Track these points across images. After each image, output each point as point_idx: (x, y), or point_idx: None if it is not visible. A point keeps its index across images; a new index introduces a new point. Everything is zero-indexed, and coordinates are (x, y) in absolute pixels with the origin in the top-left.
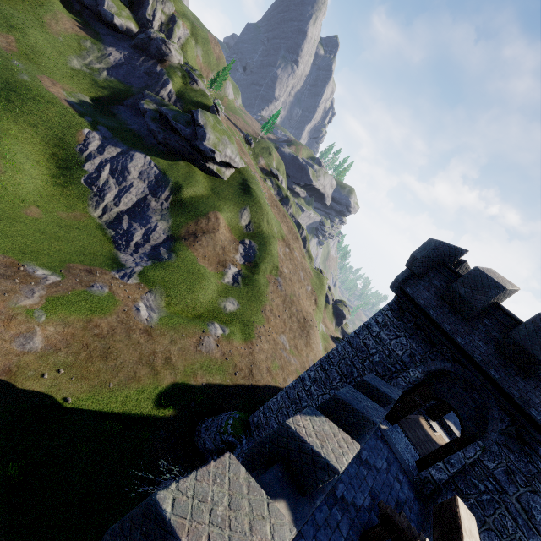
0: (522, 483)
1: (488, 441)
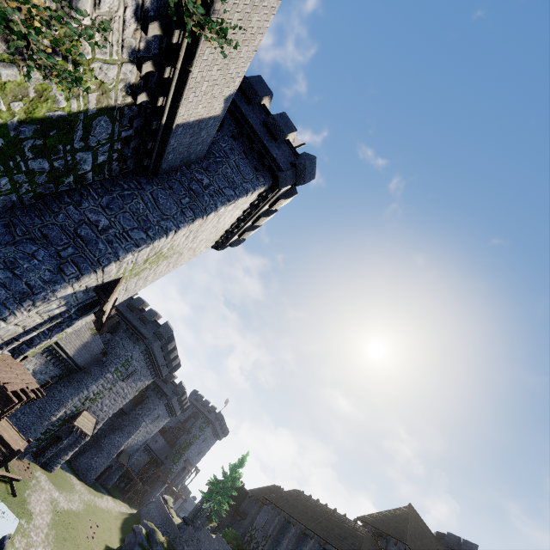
0: (125, 339)
1: (118, 332)
